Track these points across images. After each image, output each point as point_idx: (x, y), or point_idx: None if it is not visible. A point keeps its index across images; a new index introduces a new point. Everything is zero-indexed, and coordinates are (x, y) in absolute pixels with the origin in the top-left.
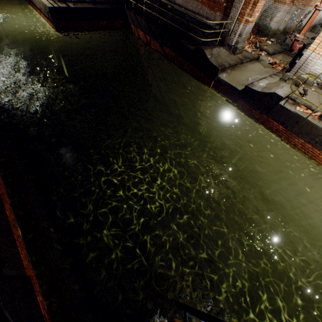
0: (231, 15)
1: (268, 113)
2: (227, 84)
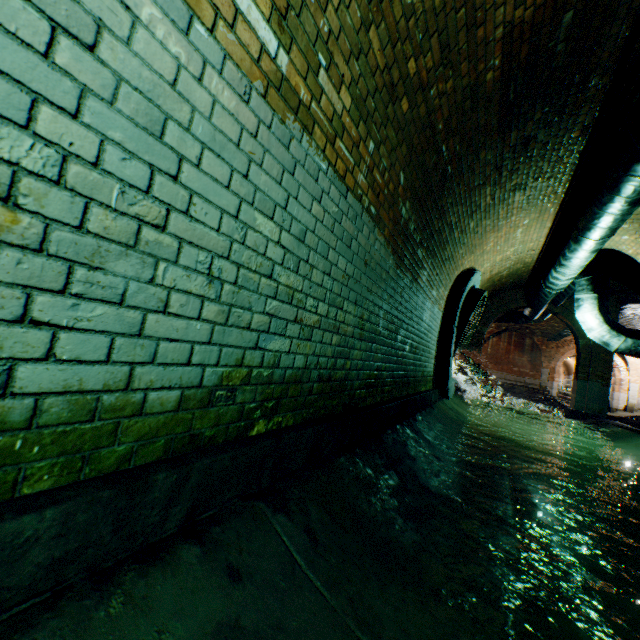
0: (541, 378)
1: None
2: None
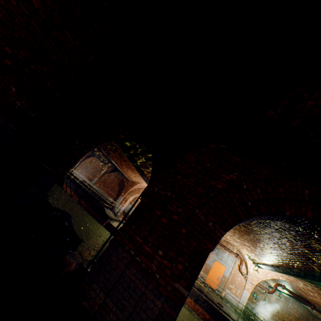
0: (117, 200)
1: None
2: (112, 225)
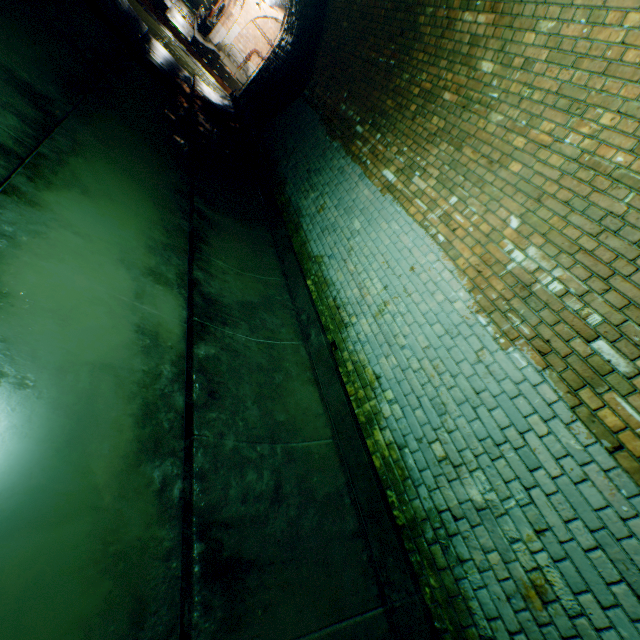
0: None
1: (213, 68)
2: (176, 28)
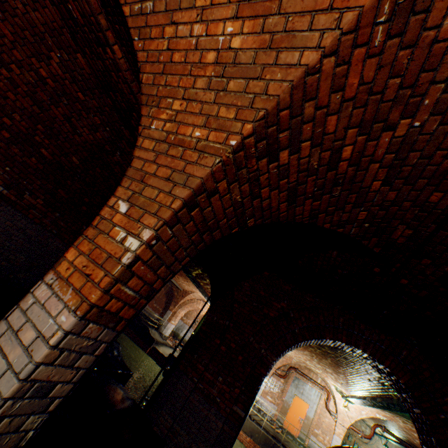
0: (164, 317)
1: None
2: (159, 351)
